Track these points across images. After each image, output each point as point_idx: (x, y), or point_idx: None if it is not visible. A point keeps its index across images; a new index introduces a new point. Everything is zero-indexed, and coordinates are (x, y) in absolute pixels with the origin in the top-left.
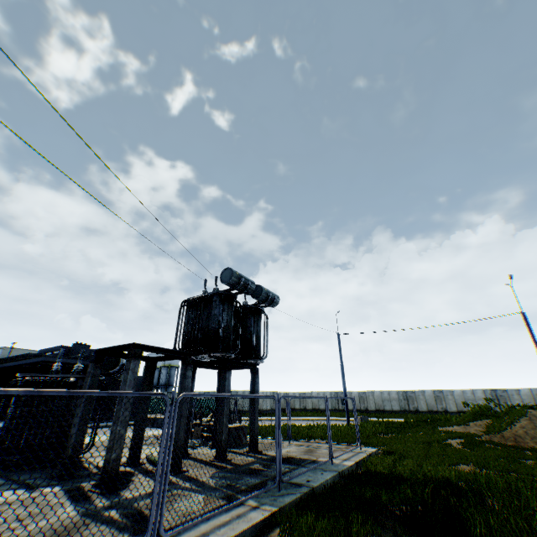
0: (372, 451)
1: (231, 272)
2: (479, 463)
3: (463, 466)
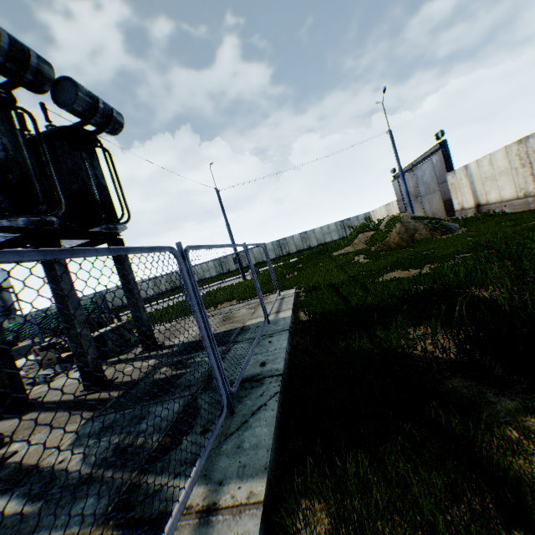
0: (294, 294)
1: None
2: (404, 266)
3: (390, 274)
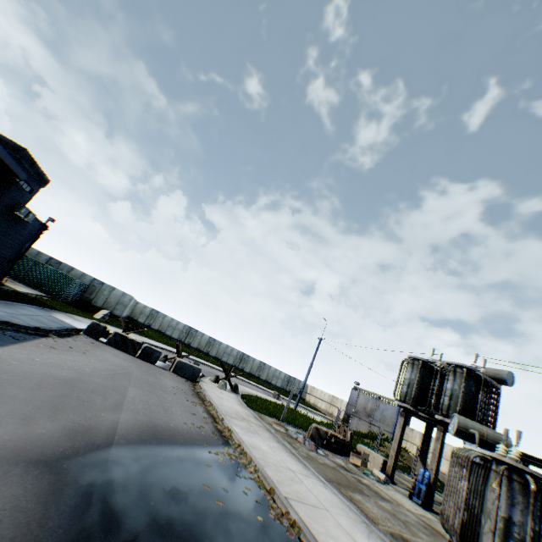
0: None
1: (512, 378)
2: None
3: None
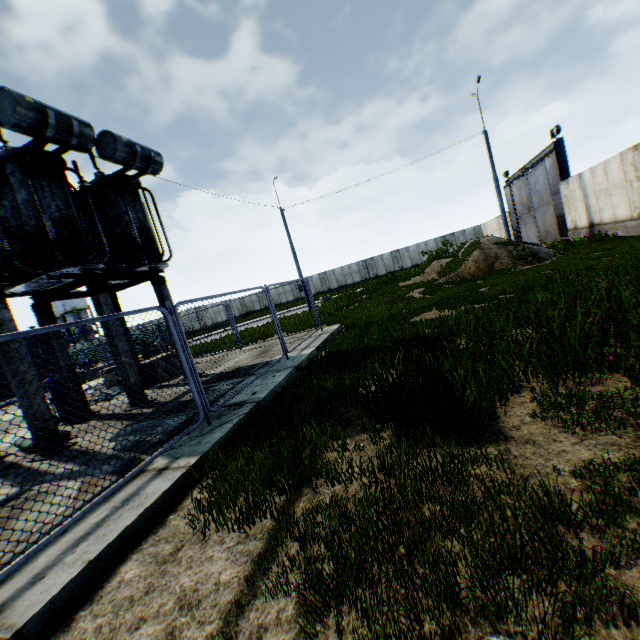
0: (334, 330)
1: (10, 97)
2: (442, 306)
3: (427, 313)
